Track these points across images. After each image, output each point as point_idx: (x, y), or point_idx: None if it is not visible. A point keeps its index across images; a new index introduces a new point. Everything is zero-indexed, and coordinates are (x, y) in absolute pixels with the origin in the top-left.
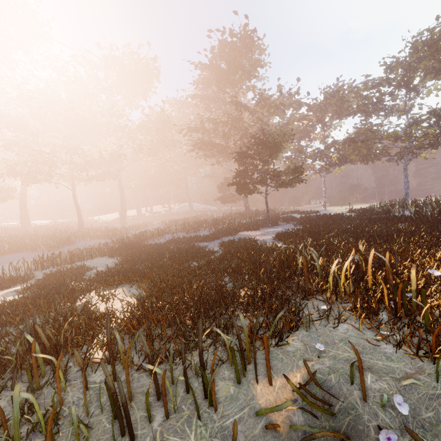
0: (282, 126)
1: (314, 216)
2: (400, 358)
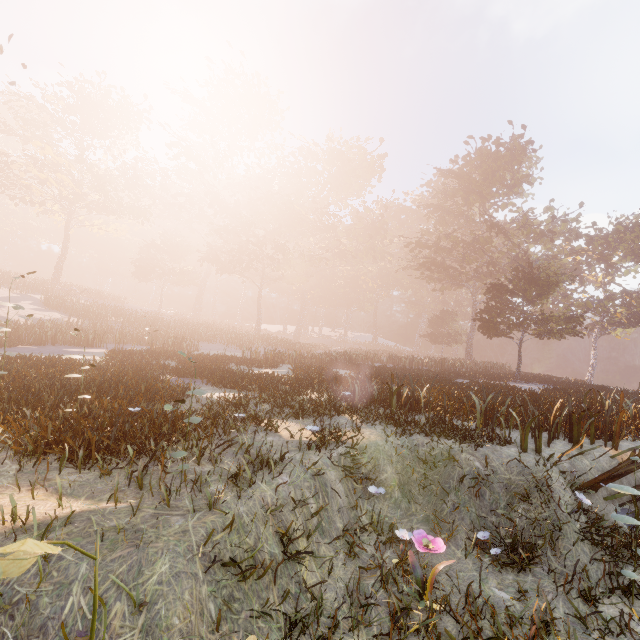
0: (548, 259)
1: (584, 384)
2: None
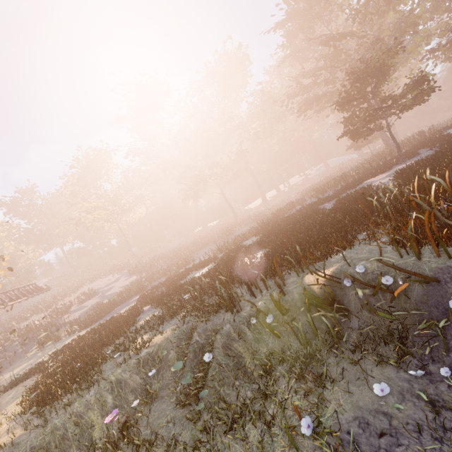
0: (402, 21)
1: None
2: (393, 251)
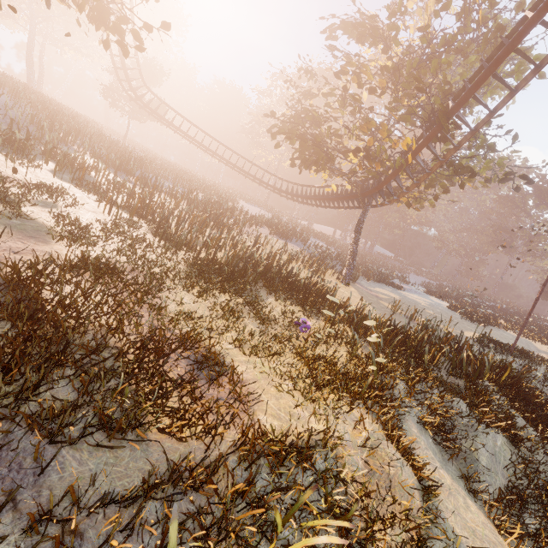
0: None
1: None
2: None
